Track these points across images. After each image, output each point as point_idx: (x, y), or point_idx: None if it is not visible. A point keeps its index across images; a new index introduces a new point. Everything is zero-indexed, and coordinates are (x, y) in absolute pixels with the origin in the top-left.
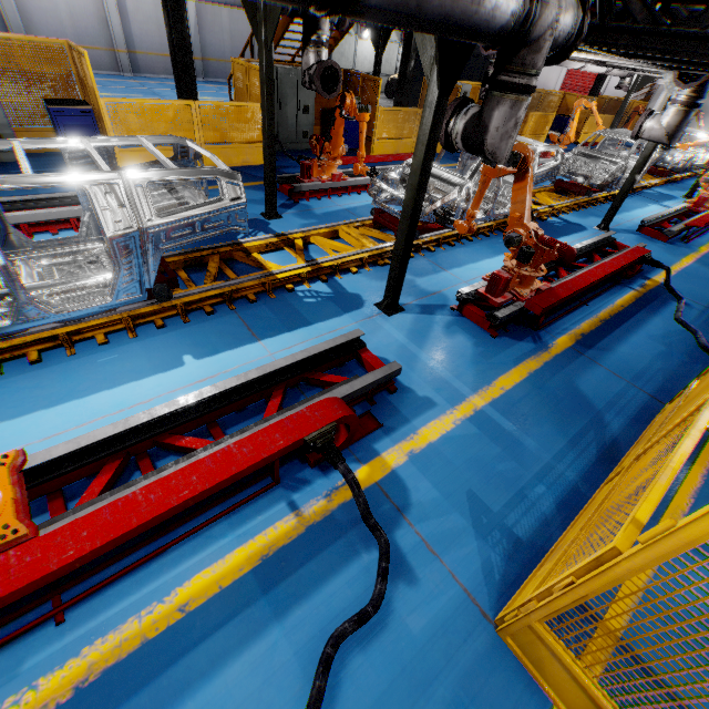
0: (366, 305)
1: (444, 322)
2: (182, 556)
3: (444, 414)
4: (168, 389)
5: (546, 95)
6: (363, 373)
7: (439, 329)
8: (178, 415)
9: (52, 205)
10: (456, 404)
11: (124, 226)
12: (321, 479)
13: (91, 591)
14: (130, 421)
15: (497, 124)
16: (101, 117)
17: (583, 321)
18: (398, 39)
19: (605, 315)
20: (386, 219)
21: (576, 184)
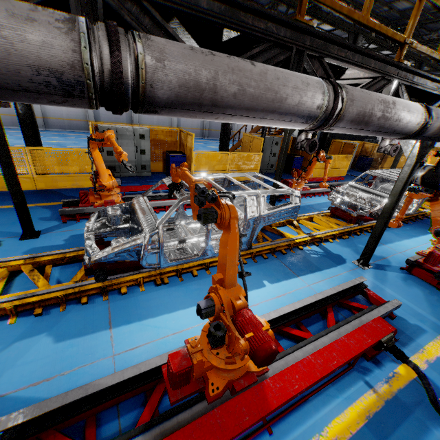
0: (347, 261)
1: (401, 277)
2: (318, 405)
3: (434, 338)
4: (264, 299)
5: None
6: (368, 304)
7: (399, 281)
8: (287, 315)
9: (175, 197)
10: (439, 333)
11: (254, 214)
12: (377, 369)
13: (280, 415)
14: (270, 315)
15: None
16: (189, 159)
17: None
18: None
19: None
20: (339, 213)
21: None
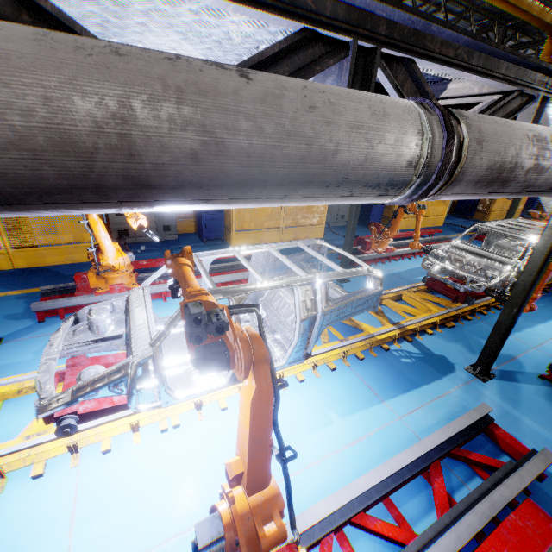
0: (456, 368)
1: (542, 393)
2: None
3: None
4: (330, 449)
5: None
6: (496, 450)
7: (541, 401)
8: (367, 492)
9: None
10: None
11: (310, 312)
12: None
13: None
14: (337, 498)
15: None
16: (228, 214)
17: None
18: None
19: None
20: (439, 287)
21: None
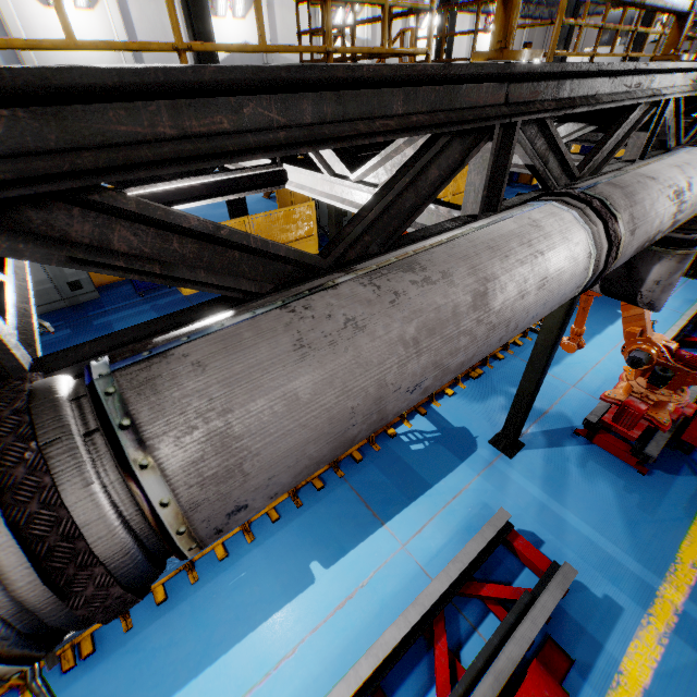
0: (479, 443)
1: (576, 458)
2: None
3: (640, 627)
4: (309, 626)
5: None
6: (517, 563)
7: (574, 470)
8: None
9: None
10: (648, 605)
11: None
12: None
13: None
14: None
15: (657, 278)
16: None
17: None
18: None
19: None
20: None
21: None
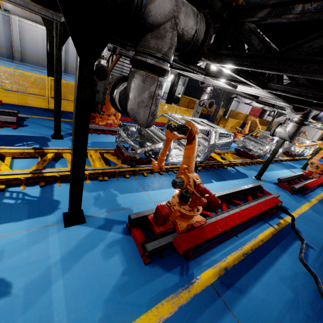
0: (55, 212)
1: (111, 240)
2: None
3: None
4: None
5: (238, 113)
6: None
7: (100, 247)
8: None
9: None
10: None
11: None
12: None
13: None
14: None
15: (134, 93)
16: None
17: (229, 253)
18: (182, 84)
19: (248, 248)
20: (121, 151)
21: (247, 152)
